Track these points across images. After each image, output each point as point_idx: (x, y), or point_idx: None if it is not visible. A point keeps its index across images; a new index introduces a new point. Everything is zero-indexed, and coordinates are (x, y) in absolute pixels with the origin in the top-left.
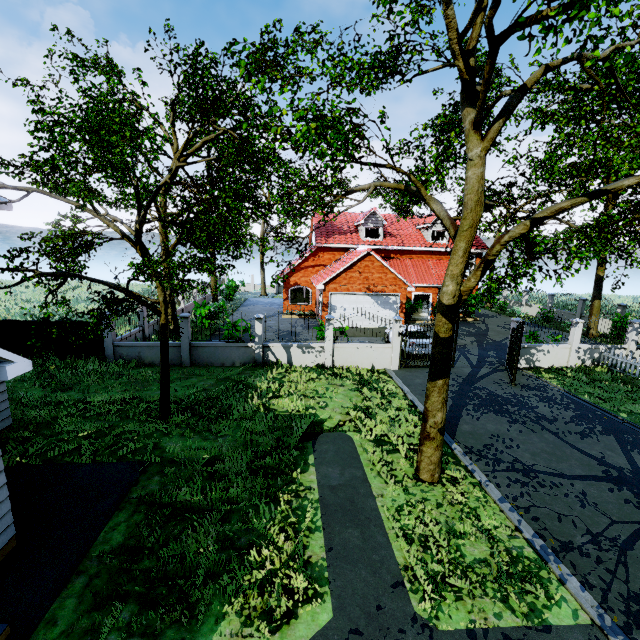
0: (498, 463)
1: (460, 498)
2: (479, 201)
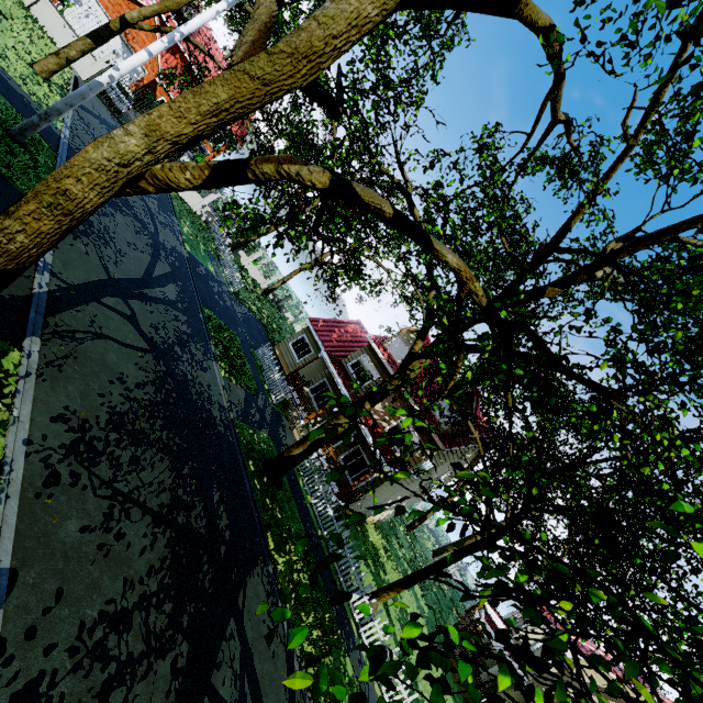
0: (87, 126)
1: (48, 91)
2: (180, 4)
